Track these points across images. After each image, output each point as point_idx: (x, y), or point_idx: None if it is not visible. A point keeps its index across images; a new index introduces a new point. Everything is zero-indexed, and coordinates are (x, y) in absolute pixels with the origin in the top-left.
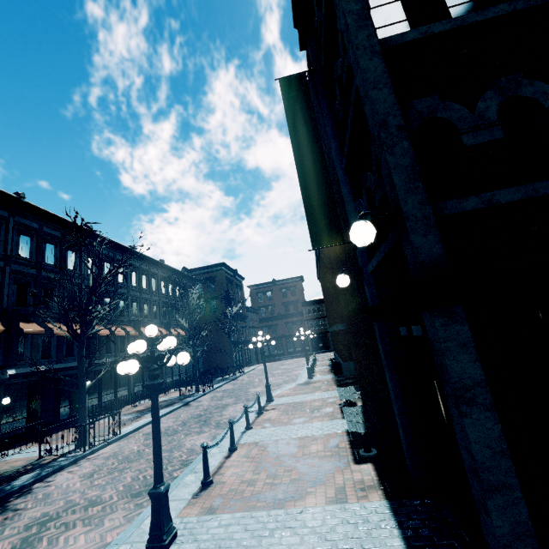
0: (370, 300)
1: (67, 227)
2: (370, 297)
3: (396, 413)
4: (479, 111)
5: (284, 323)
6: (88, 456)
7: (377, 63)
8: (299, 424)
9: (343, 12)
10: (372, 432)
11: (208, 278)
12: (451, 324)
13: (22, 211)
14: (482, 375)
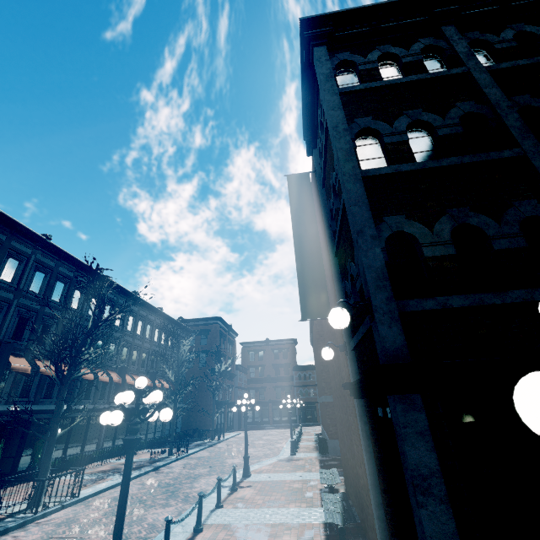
0: (351, 376)
1: (80, 268)
2: (351, 372)
3: (373, 503)
4: (437, 231)
5: (272, 387)
6: (38, 520)
7: (358, 187)
8: (274, 507)
9: (336, 148)
10: (352, 527)
11: (202, 330)
12: (410, 411)
13: (45, 250)
14: (437, 465)
